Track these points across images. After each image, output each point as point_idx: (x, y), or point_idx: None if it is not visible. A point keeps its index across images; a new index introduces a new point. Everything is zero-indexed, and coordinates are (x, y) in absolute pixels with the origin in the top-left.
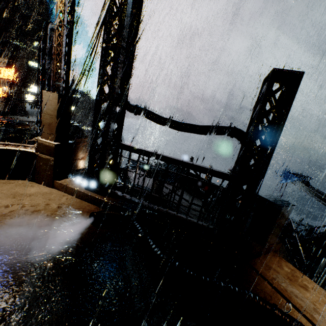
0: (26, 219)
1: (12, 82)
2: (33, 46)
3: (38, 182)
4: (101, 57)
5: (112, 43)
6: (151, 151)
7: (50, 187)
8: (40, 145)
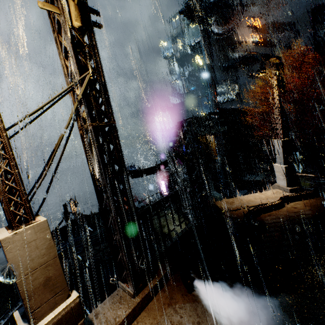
0: None
1: None
2: None
3: None
4: (96, 139)
5: (104, 121)
6: (163, 199)
7: None
8: None
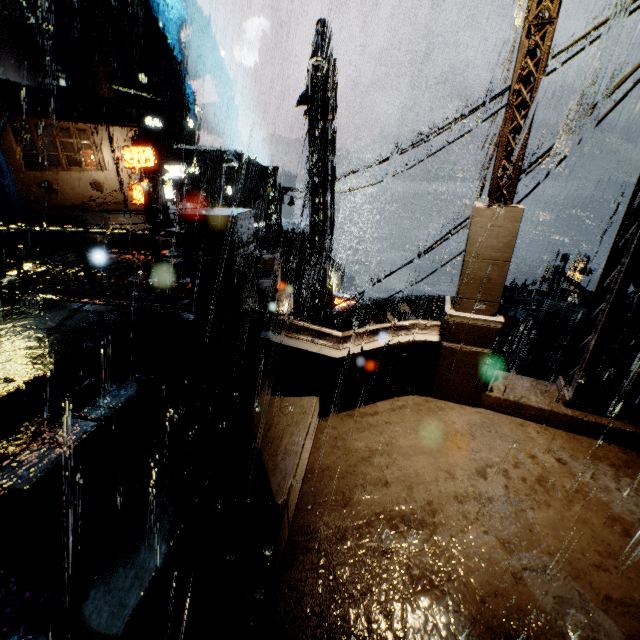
0: (560, 509)
1: (141, 170)
2: (140, 83)
3: (439, 397)
4: None
5: None
6: None
7: (471, 405)
8: (457, 327)
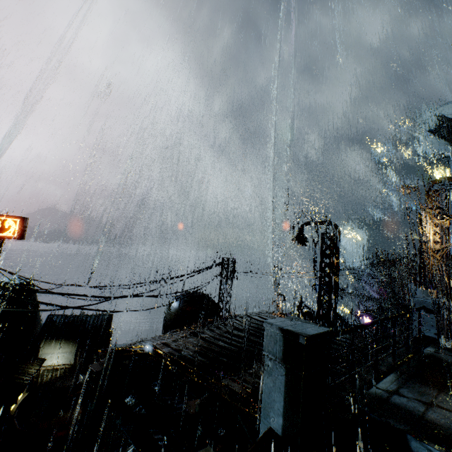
0: None
1: None
2: None
3: None
4: (444, 268)
5: (447, 262)
6: None
7: None
8: None
